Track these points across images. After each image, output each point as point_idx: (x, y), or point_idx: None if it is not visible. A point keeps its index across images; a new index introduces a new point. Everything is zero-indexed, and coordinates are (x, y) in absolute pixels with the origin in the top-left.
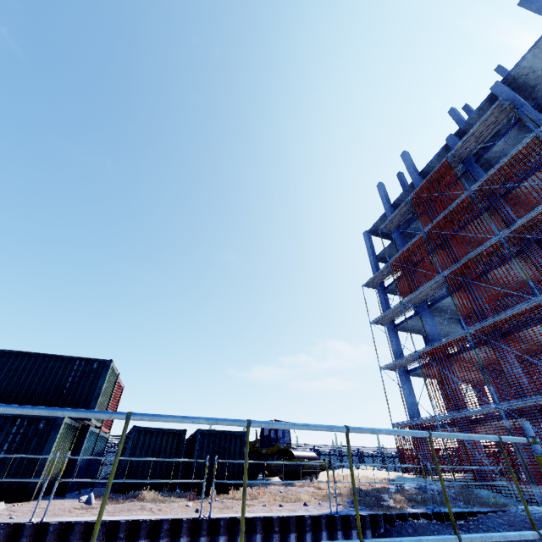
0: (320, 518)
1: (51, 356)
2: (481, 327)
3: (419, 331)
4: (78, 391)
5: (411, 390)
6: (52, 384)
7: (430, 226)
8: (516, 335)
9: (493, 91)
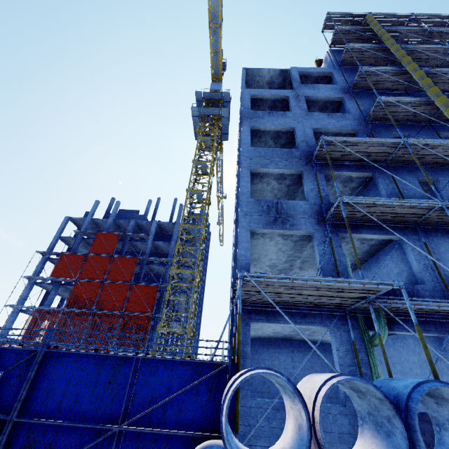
0: None
1: None
2: (69, 310)
3: (47, 289)
4: None
5: (14, 321)
6: None
7: (92, 255)
8: (76, 319)
9: (153, 222)
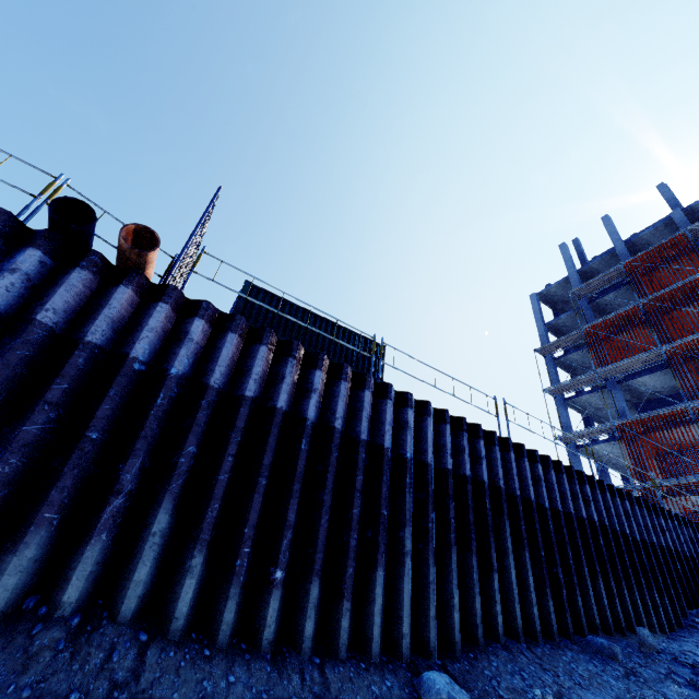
0: (670, 512)
1: (331, 324)
2: None
3: (585, 410)
4: (364, 368)
5: (580, 465)
6: (339, 353)
7: (651, 298)
8: None
9: None
